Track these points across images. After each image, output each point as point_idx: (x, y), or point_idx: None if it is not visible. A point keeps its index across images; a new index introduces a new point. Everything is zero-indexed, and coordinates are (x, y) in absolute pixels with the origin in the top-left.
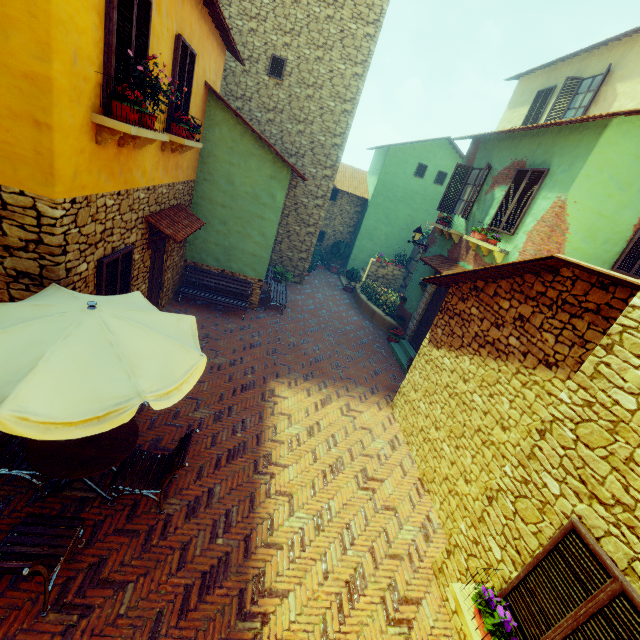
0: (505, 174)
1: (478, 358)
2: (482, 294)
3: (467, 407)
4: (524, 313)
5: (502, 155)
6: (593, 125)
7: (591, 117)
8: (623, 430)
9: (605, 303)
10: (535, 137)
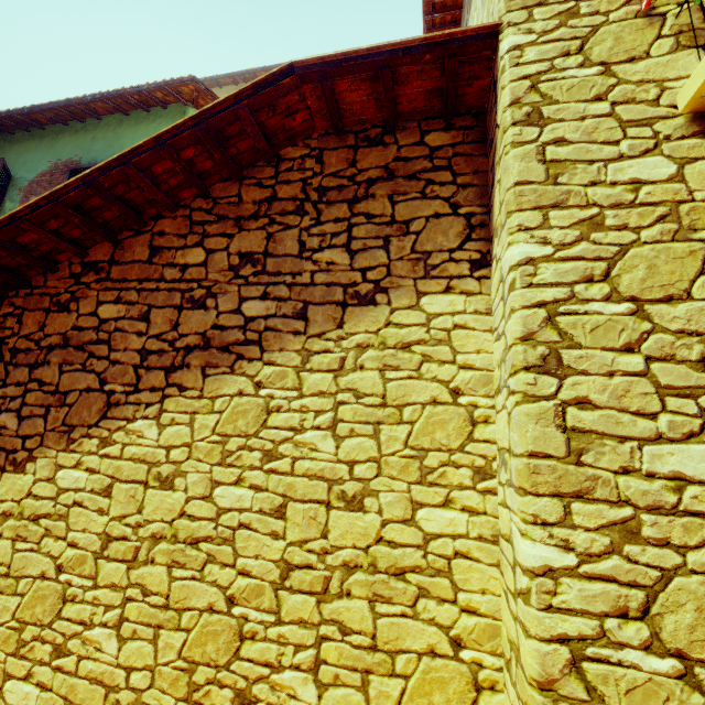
0: (46, 181)
1: (180, 399)
2: (117, 268)
3: (213, 543)
4: (251, 247)
5: (28, 158)
6: (167, 113)
7: (169, 82)
8: (697, 215)
9: (394, 159)
10: (82, 132)
